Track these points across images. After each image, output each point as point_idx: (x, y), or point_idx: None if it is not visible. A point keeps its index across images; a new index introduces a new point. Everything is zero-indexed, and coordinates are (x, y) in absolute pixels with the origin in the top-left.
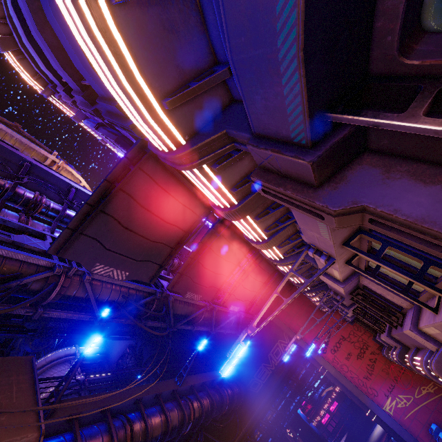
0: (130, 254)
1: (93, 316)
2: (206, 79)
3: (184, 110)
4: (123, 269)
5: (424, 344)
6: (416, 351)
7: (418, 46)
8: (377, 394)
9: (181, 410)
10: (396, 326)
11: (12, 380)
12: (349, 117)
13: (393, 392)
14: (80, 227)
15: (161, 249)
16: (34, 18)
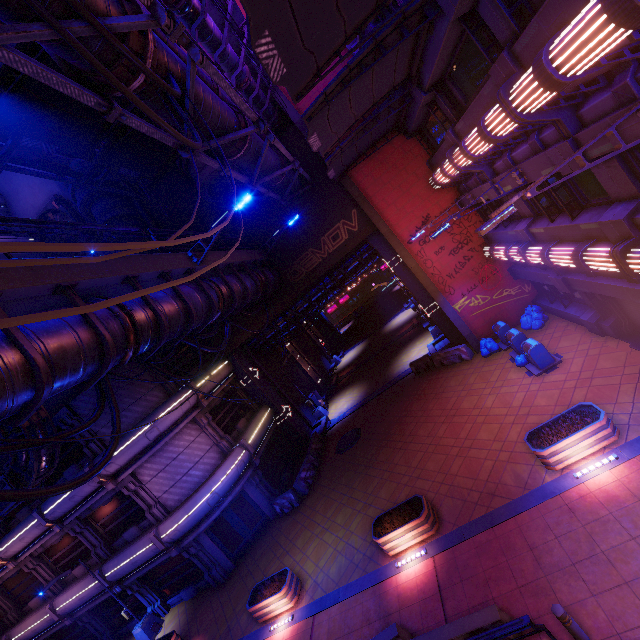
0: None
1: None
2: None
3: None
4: None
5: None
6: None
7: None
8: (453, 293)
9: (207, 297)
10: None
11: None
12: None
13: (472, 292)
14: None
15: None
16: None
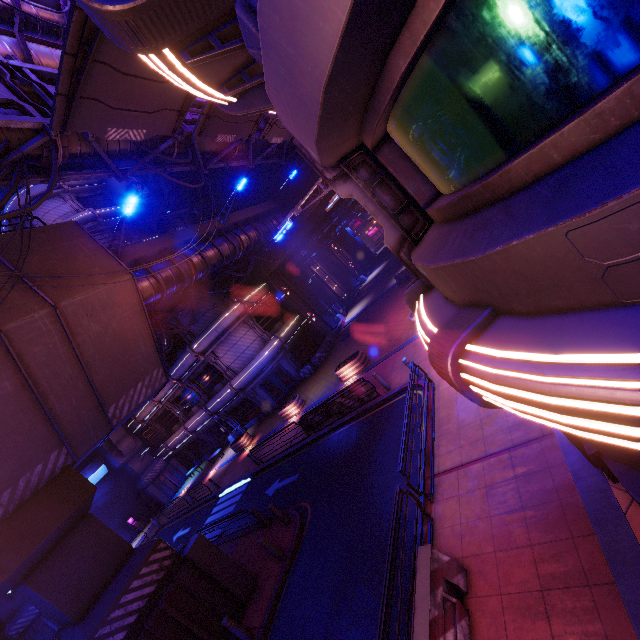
0: (140, 107)
1: (111, 173)
2: (258, 79)
3: (236, 84)
4: (138, 128)
5: None
6: None
7: (383, 147)
8: None
9: (231, 244)
10: None
11: (76, 243)
12: (347, 172)
13: None
14: (76, 93)
15: (176, 90)
16: None
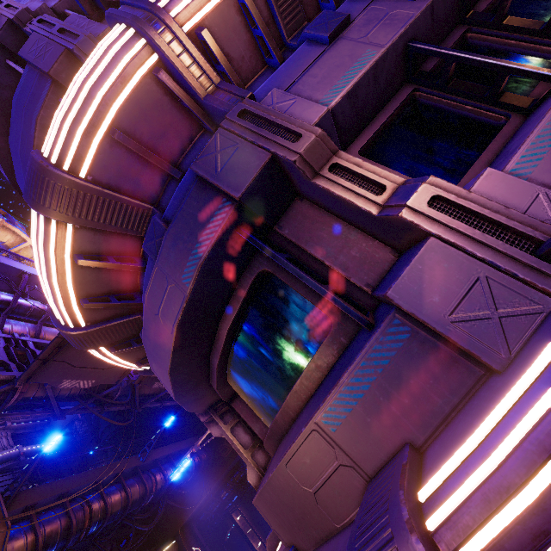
0: (97, 365)
1: (52, 412)
2: None
3: None
4: (90, 379)
5: None
6: None
7: (236, 399)
8: None
9: (143, 485)
10: None
11: None
12: (213, 416)
13: None
14: (51, 358)
15: None
16: (8, 177)
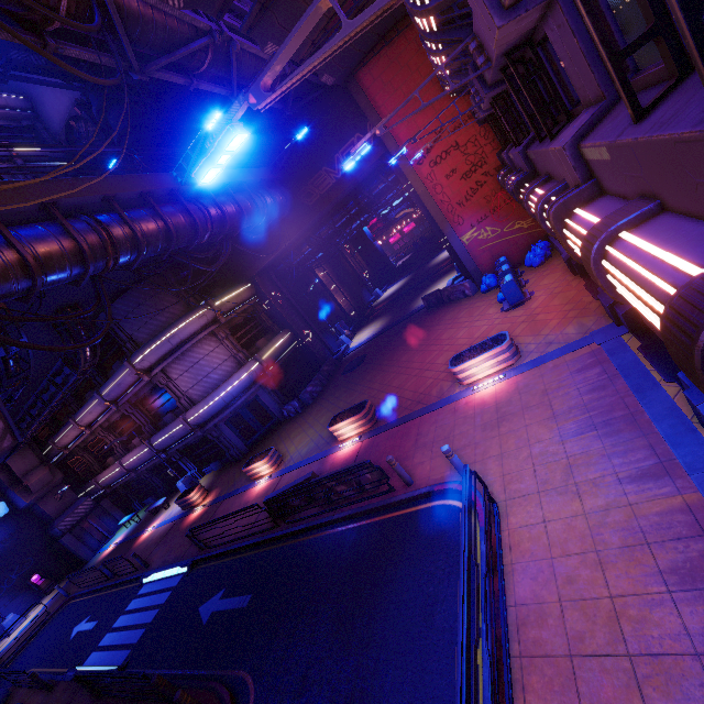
0: None
1: None
2: None
3: None
4: None
5: (564, 175)
6: (544, 182)
7: None
8: (462, 224)
9: (191, 217)
10: (543, 138)
11: None
12: None
13: (482, 223)
14: None
15: None
16: None
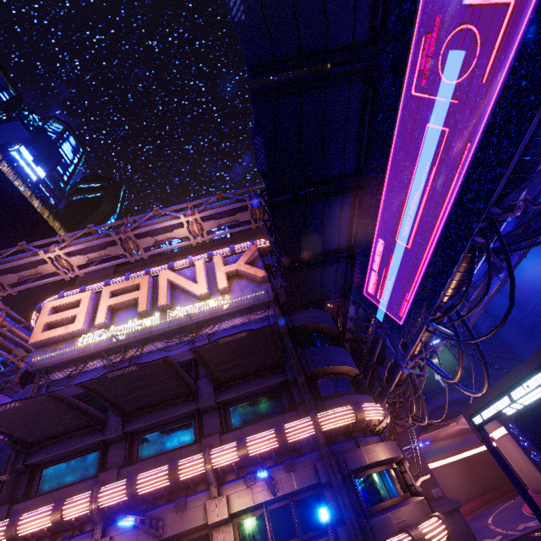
0: None
1: None
2: None
3: None
4: None
5: None
6: None
7: None
8: None
9: None
10: None
11: None
12: None
13: None
14: None
15: None
16: None
